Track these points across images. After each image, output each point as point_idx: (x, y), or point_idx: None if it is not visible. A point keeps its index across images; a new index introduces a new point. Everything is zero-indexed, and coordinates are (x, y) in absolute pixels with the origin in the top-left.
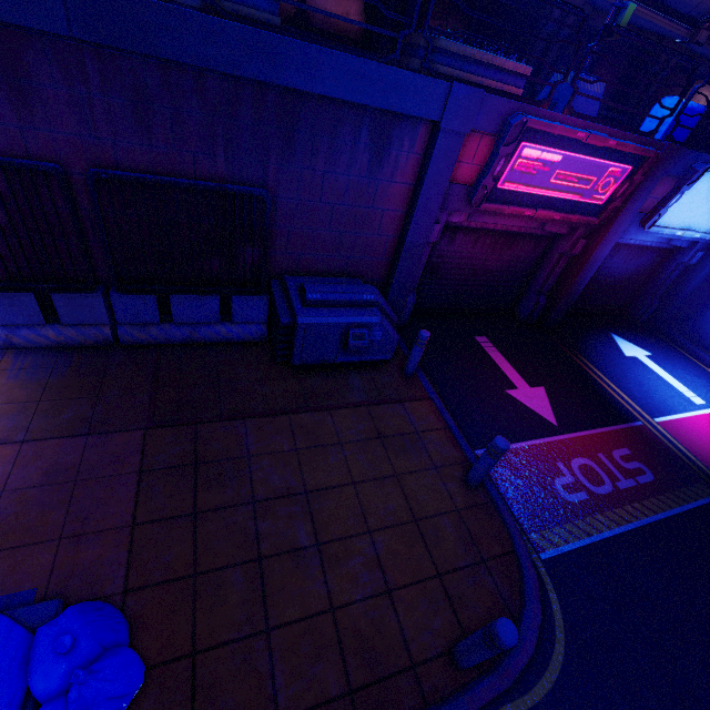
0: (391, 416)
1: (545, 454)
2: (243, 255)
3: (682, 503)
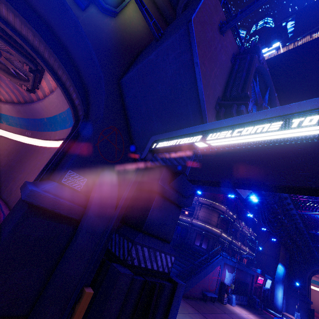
0: (268, 315)
1: None
2: (246, 290)
3: None
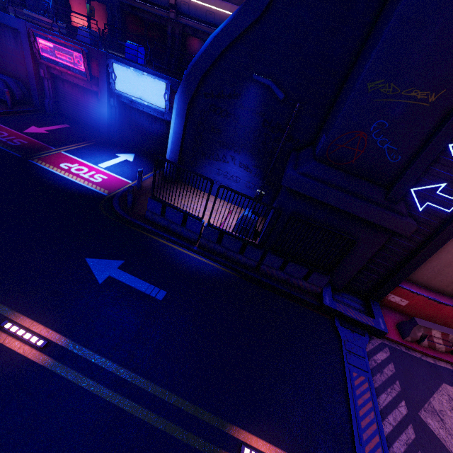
0: None
1: (0, 128)
2: None
3: (4, 148)
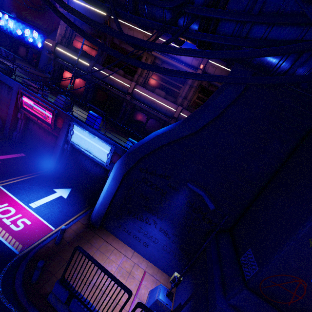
0: None
1: None
2: None
3: None
